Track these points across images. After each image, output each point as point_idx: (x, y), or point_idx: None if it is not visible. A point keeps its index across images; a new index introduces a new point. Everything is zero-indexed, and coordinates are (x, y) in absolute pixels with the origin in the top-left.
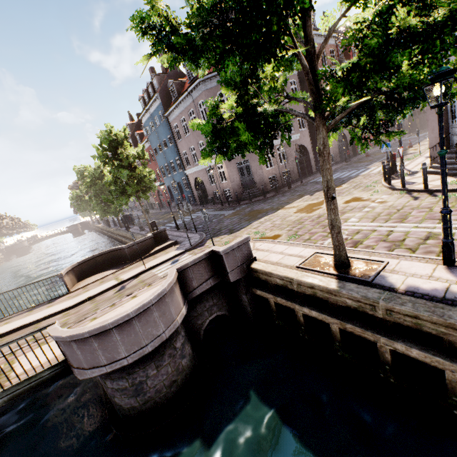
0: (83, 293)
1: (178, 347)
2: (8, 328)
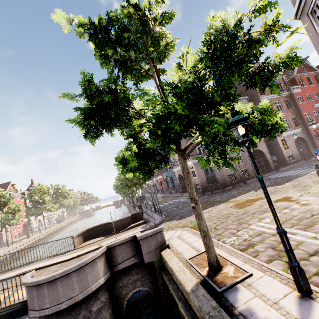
0: (79, 251)
1: (94, 310)
2: (35, 267)
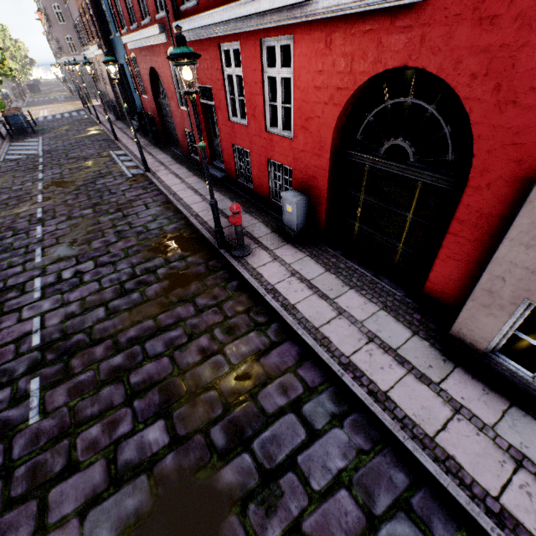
0: None
1: None
2: None
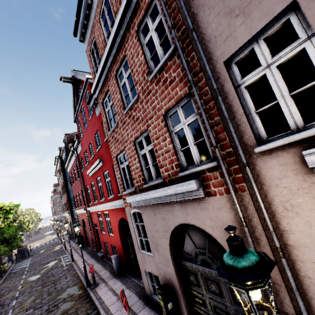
0: None
1: None
2: None
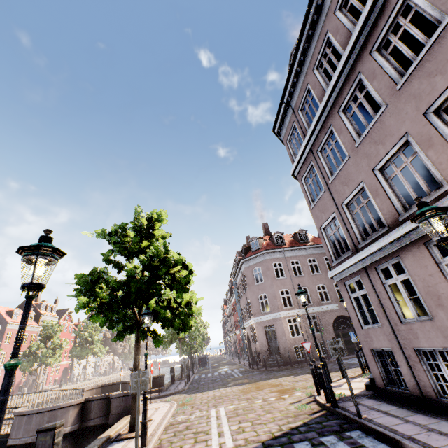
0: None
1: None
2: None
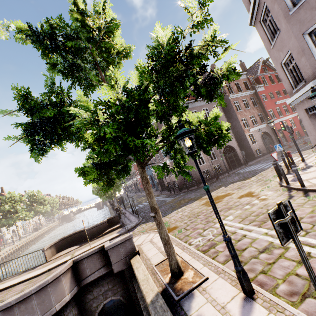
0: (50, 264)
1: None
2: None
